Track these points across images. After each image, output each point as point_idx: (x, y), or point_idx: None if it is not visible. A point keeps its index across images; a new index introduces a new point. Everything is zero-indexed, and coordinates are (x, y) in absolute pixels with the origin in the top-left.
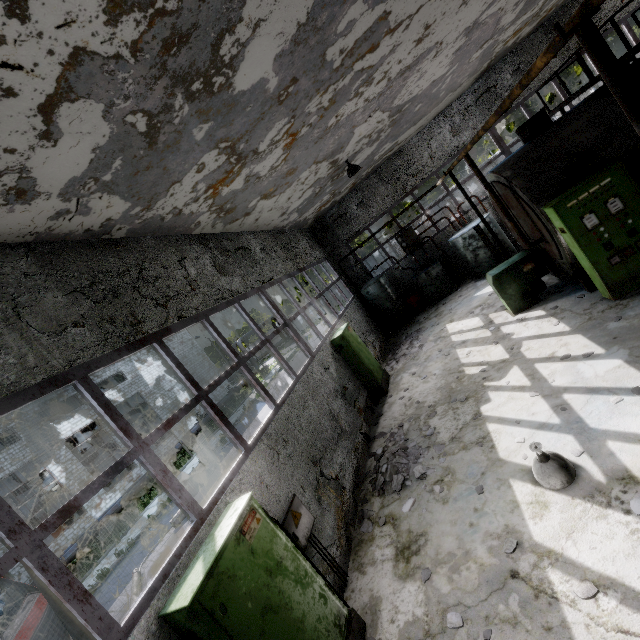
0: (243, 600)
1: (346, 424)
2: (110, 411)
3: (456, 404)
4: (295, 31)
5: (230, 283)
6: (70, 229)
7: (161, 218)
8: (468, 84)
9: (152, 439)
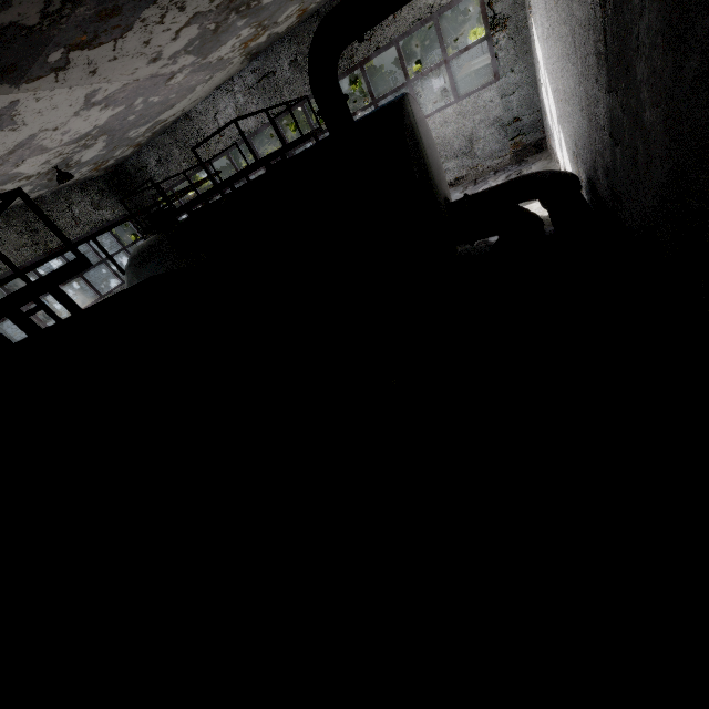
0: None
1: None
2: None
3: None
4: None
5: None
6: None
7: None
8: (236, 67)
9: None
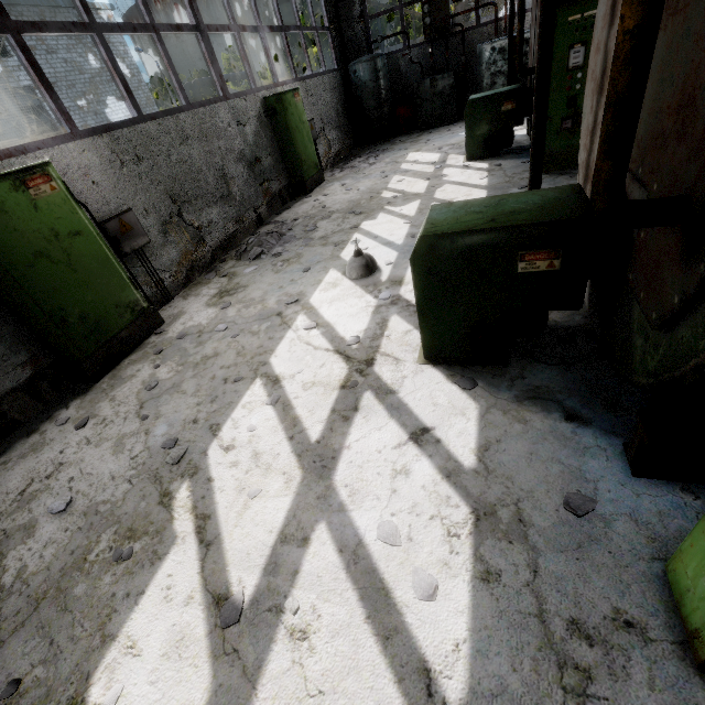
0: (11, 233)
1: (239, 193)
2: None
3: (350, 215)
4: None
5: None
6: None
7: None
8: None
9: None
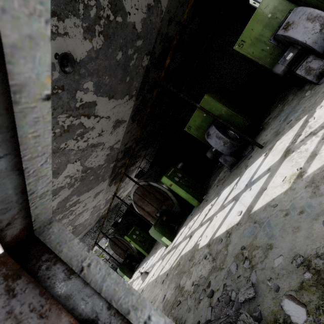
0: None
1: None
2: None
3: None
4: (64, 198)
5: None
6: None
7: None
8: (94, 224)
9: None
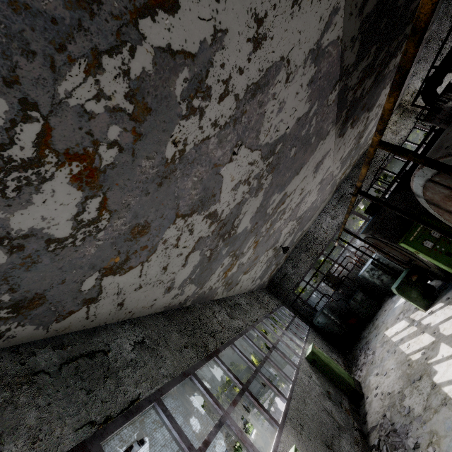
0: None
1: (340, 420)
2: (208, 392)
3: (416, 383)
4: (256, 210)
5: (237, 323)
6: (175, 303)
7: (204, 292)
8: (330, 197)
9: (229, 410)
